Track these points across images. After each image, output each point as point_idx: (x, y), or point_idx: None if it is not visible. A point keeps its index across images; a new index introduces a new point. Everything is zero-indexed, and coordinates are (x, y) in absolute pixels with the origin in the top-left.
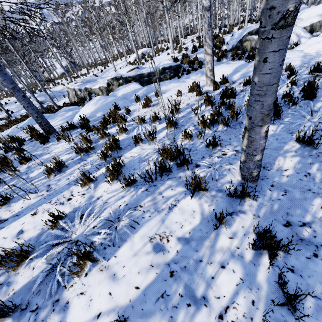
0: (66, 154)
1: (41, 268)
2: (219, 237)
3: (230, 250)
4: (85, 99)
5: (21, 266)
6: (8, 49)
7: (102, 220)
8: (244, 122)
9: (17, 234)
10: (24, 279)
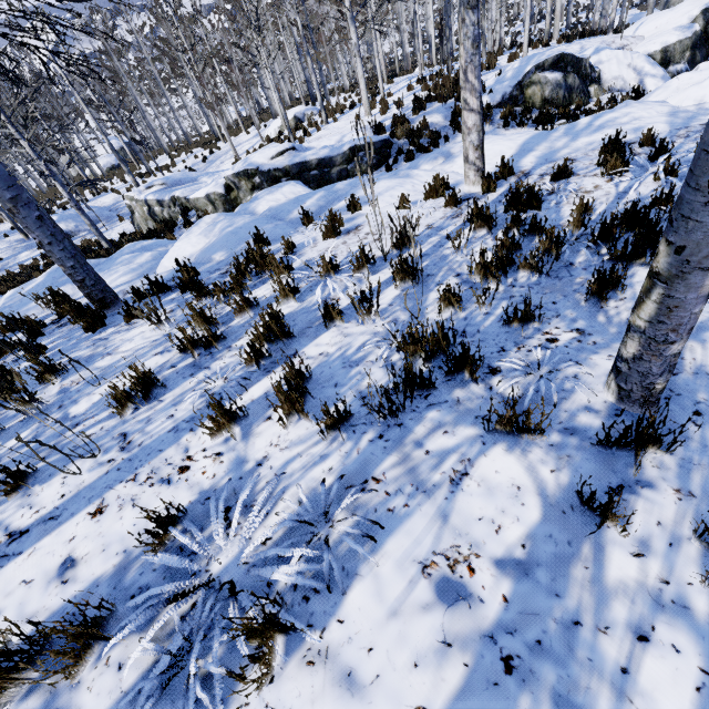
0: (154, 355)
1: (141, 664)
2: (606, 555)
3: (647, 589)
4: (174, 224)
5: (86, 663)
6: None
7: (287, 523)
8: (576, 262)
9: (60, 569)
10: (98, 700)
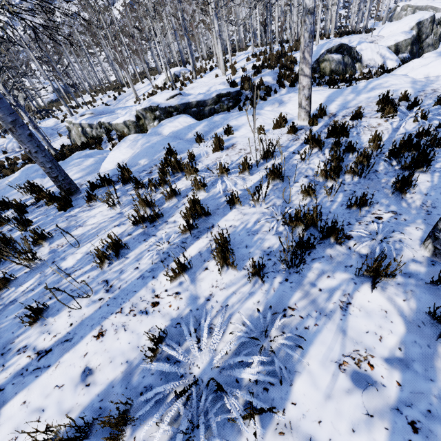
0: (114, 227)
1: None
2: None
3: None
4: (101, 140)
5: None
6: None
7: (242, 339)
8: (378, 169)
9: (82, 376)
10: None
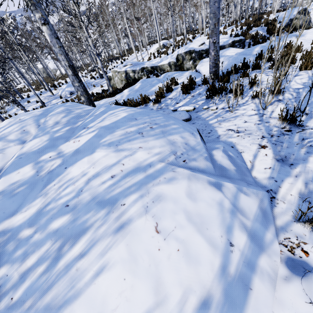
0: (294, 76)
1: None
2: None
3: None
4: (149, 77)
5: None
6: (83, 22)
7: None
8: None
9: None
10: None
